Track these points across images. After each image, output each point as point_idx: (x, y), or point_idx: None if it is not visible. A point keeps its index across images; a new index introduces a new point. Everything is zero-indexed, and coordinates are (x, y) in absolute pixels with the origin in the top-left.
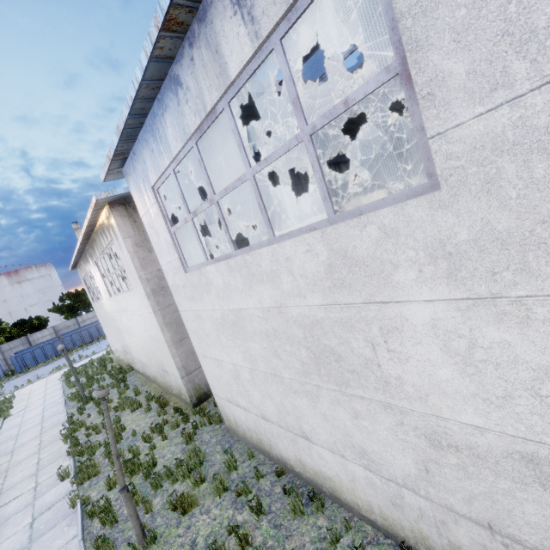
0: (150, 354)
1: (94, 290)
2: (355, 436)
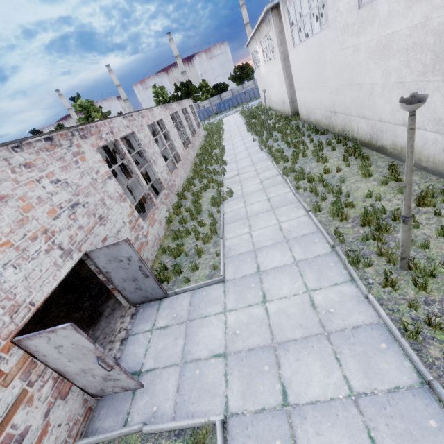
0: (279, 95)
1: (256, 61)
2: (322, 100)
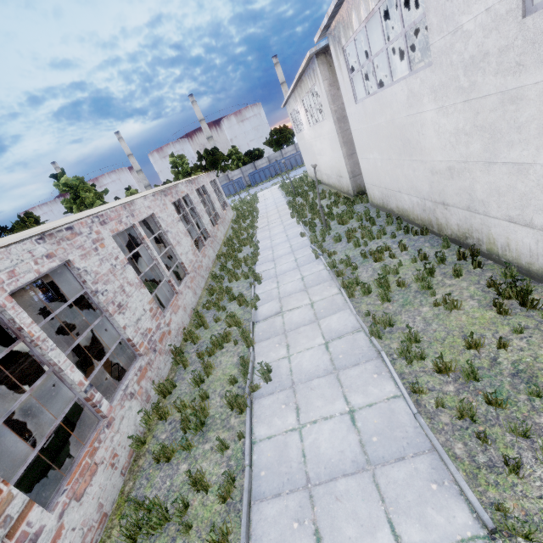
0: (333, 167)
1: (298, 123)
2: (414, 182)
